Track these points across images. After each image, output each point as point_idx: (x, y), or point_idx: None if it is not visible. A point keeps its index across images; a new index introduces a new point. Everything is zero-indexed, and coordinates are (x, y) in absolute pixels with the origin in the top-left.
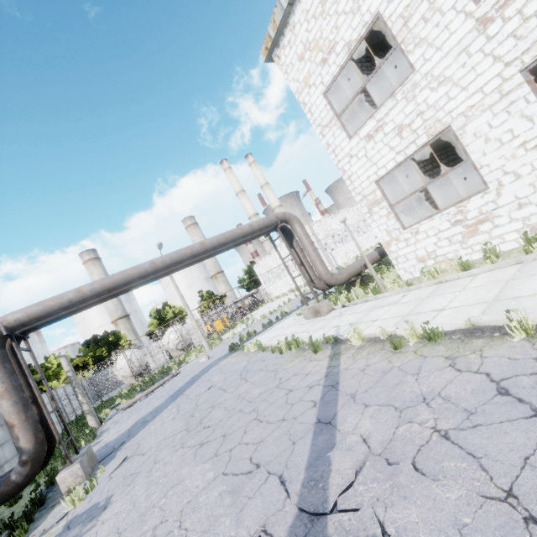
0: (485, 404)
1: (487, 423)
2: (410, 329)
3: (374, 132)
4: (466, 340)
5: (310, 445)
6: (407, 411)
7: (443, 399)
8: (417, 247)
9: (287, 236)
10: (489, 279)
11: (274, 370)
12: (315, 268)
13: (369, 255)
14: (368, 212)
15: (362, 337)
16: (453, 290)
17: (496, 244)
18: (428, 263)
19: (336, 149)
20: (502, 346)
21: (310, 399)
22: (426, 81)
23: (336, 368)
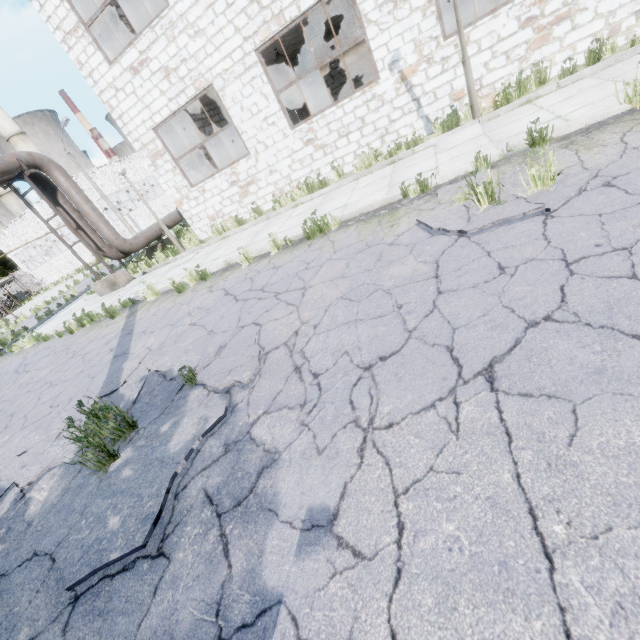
0: (217, 303)
1: (214, 310)
2: (189, 274)
3: (139, 66)
4: (222, 274)
5: (108, 371)
6: (178, 323)
7: (199, 309)
8: (207, 206)
9: (45, 188)
10: (251, 232)
11: (66, 349)
12: (101, 233)
13: (168, 215)
14: (153, 165)
15: (155, 292)
16: (229, 243)
17: (262, 204)
18: (218, 222)
19: (94, 74)
20: (237, 272)
21: (107, 350)
22: (183, 25)
23: (132, 322)
